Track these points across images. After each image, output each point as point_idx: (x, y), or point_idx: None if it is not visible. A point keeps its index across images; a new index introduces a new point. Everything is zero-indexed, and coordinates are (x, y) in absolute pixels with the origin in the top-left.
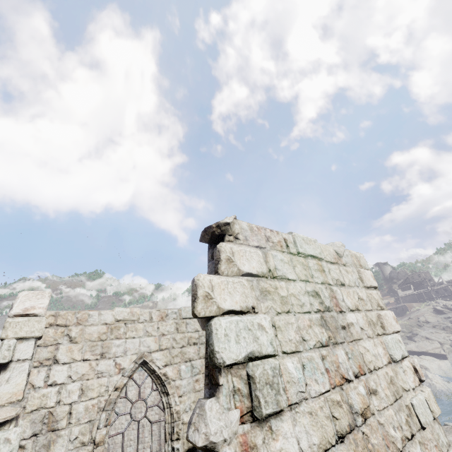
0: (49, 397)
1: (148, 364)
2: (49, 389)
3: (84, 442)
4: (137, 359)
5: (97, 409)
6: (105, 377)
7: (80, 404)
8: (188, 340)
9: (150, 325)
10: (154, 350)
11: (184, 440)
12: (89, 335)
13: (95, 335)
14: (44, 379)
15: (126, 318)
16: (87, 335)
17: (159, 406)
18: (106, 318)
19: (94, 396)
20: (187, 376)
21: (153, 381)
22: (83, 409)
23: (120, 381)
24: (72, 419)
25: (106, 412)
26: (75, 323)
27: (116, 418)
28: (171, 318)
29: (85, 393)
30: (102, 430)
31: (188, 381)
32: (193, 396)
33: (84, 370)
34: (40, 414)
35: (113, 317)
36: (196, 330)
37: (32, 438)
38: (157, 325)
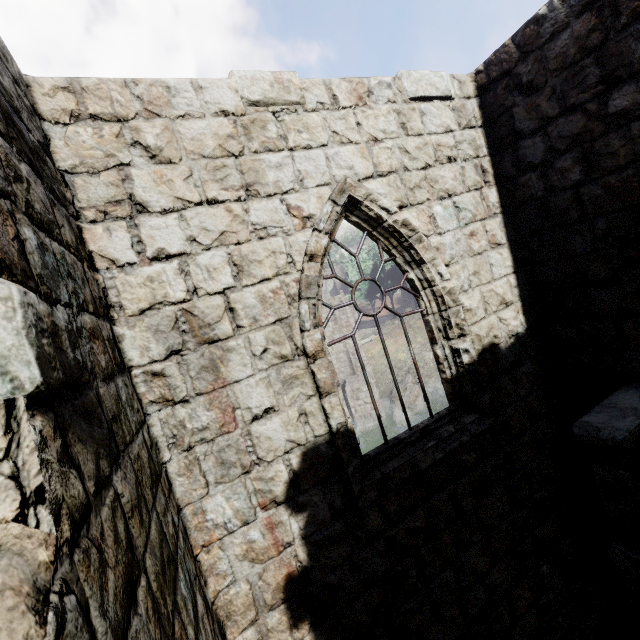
0: (165, 284)
1: (362, 205)
2: (156, 267)
3: (284, 356)
4: (334, 195)
5: (285, 299)
6: (276, 236)
7: (245, 291)
8: (435, 153)
9: (338, 118)
10: (365, 176)
11: (472, 336)
12: (192, 142)
13: (209, 141)
14: (131, 247)
15: (270, 98)
16: (187, 142)
17: (405, 288)
18: (220, 99)
19: (269, 275)
20: (450, 226)
21: (379, 246)
22: (256, 301)
23: (313, 242)
24: (240, 319)
25: (308, 302)
26: (140, 112)
27: (330, 314)
28: (383, 99)
29: (246, 271)
30: (312, 333)
31: (456, 237)
32: (472, 264)
33: (220, 224)
34: (164, 317)
35: (235, 96)
36: (447, 130)
37: (173, 359)
38: (355, 118)
